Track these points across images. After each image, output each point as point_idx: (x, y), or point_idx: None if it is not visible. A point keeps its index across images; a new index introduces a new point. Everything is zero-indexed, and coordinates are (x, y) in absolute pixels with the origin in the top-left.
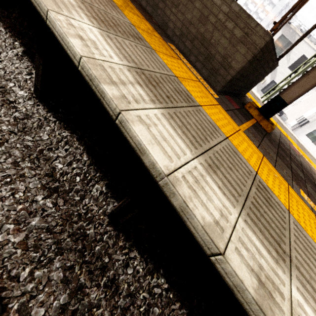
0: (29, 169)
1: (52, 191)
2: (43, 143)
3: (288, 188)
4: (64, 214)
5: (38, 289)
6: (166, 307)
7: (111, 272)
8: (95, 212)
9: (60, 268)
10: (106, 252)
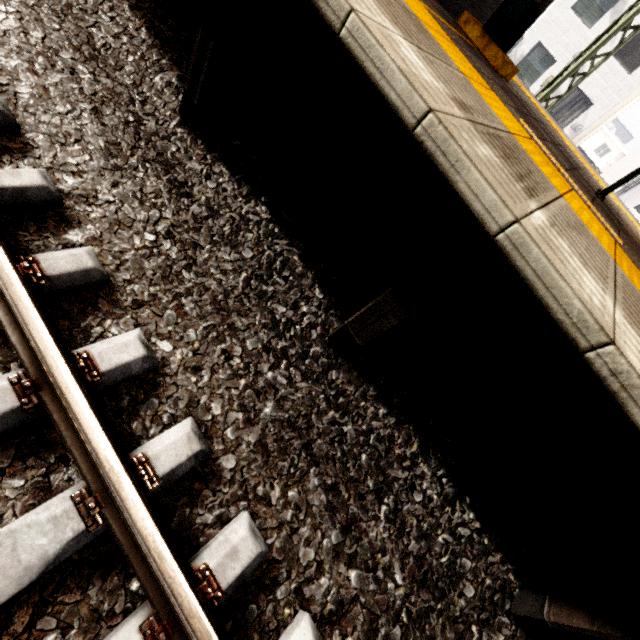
0: (50, 19)
1: (88, 59)
2: (73, 0)
3: (487, 88)
4: (108, 88)
5: (68, 141)
6: (266, 239)
7: (181, 176)
8: (158, 106)
9: (101, 138)
10: (175, 155)
